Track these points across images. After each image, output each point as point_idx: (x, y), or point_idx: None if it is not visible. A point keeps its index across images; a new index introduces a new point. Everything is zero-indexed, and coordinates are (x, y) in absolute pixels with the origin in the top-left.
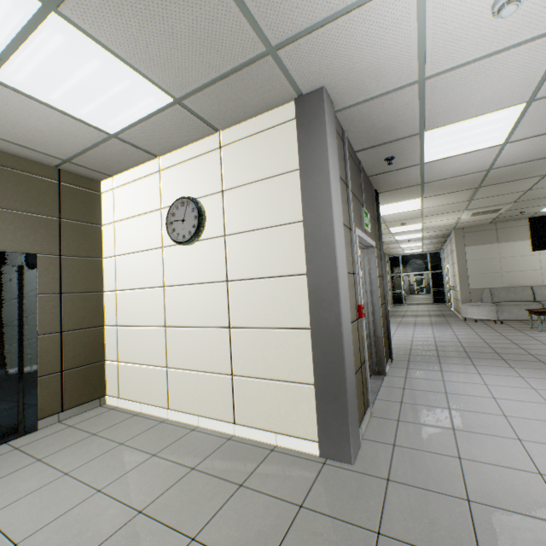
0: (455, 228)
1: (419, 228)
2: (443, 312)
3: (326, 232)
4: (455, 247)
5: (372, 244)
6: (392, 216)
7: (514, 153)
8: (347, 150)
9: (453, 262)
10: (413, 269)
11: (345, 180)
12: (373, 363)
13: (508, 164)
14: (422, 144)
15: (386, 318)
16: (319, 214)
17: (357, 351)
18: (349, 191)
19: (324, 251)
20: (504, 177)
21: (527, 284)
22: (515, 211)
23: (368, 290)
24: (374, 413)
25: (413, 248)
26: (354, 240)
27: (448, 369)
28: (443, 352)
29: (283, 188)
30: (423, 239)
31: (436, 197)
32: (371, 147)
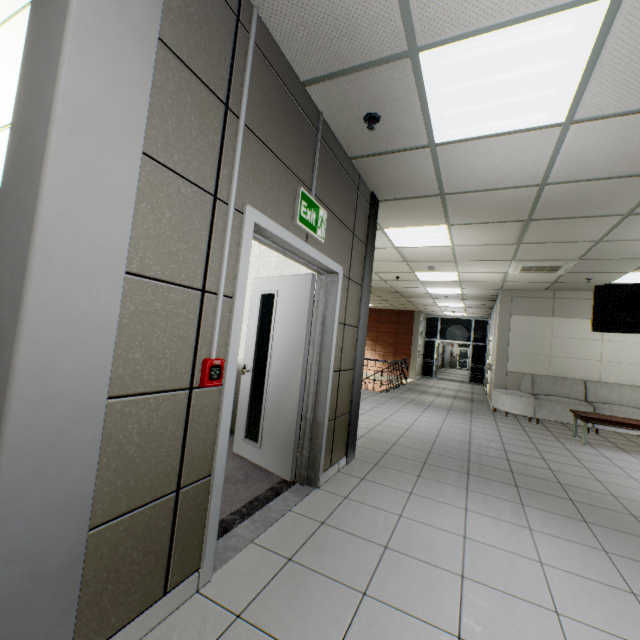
0: (503, 288)
1: (455, 279)
2: (473, 396)
3: (36, 142)
4: (498, 314)
5: (329, 265)
6: (414, 251)
7: (582, 152)
8: (253, 45)
9: (495, 333)
10: (452, 336)
11: (226, 95)
12: (302, 463)
13: (573, 178)
14: (423, 91)
15: (351, 393)
16: (36, 96)
17: (165, 459)
18: (239, 126)
19: (23, 192)
20: (566, 207)
21: (580, 377)
22: (580, 275)
23: (317, 343)
24: (213, 583)
25: (454, 310)
26: (228, 224)
27: (423, 492)
28: (435, 457)
29: (14, 42)
30: (464, 298)
31: (469, 227)
32: (330, 76)
